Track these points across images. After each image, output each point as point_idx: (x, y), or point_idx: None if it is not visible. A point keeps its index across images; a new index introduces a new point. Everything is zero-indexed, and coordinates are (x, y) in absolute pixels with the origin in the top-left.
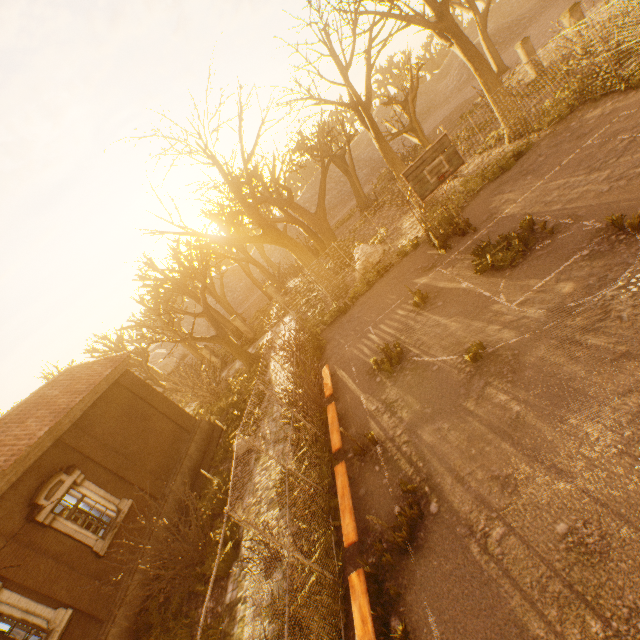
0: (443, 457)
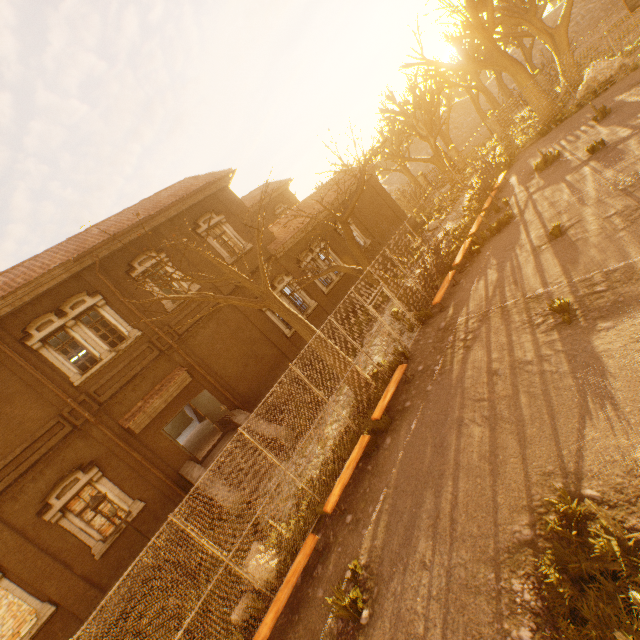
0: (535, 202)
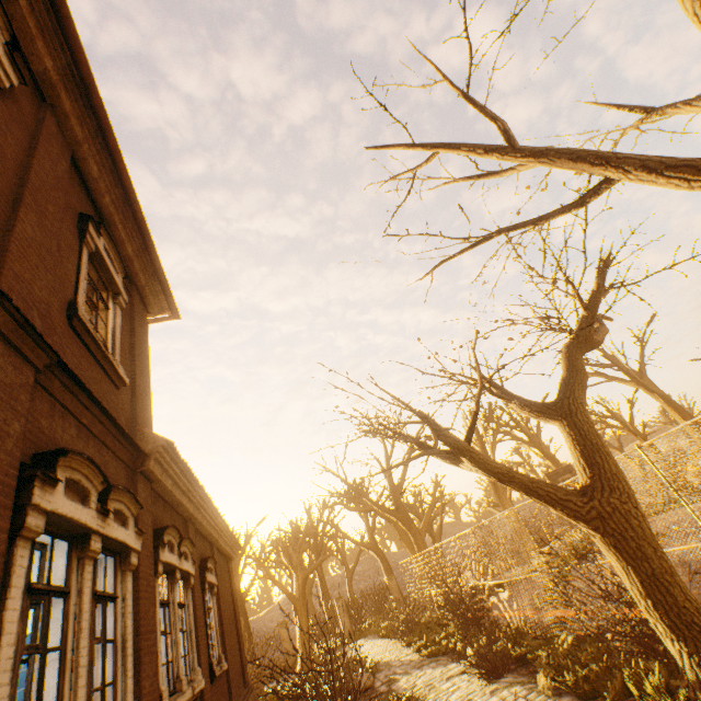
0: None
